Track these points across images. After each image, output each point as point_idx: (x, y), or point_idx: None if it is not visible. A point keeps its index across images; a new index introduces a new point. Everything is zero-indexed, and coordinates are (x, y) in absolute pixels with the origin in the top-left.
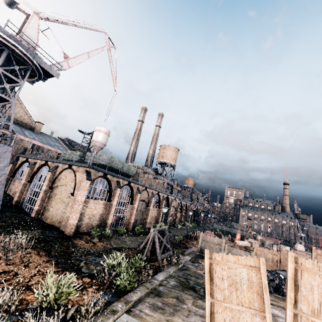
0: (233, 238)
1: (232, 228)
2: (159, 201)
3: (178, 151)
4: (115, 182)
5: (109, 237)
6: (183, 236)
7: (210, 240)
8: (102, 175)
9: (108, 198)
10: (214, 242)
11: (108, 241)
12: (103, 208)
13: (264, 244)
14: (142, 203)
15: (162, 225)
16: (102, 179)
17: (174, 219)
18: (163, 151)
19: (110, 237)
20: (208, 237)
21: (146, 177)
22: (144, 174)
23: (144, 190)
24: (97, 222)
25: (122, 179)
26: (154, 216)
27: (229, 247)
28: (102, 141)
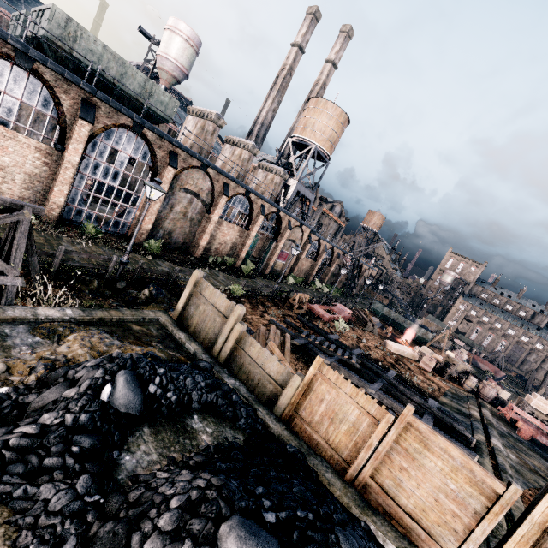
0: (400, 336)
1: (409, 320)
2: (249, 214)
3: (346, 122)
4: (79, 103)
5: (35, 228)
6: (254, 291)
7: (209, 298)
8: (9, 54)
9: (58, 141)
10: (217, 306)
11: (0, 230)
12: (38, 161)
13: (450, 369)
14: (192, 198)
15: (249, 265)
16: (25, 73)
17: (292, 267)
18: (309, 113)
19: (34, 229)
20: (209, 289)
21: (236, 156)
22: (235, 149)
23: (196, 168)
24: (22, 191)
25: (105, 104)
26: (229, 240)
27: (246, 334)
28: (176, 60)
